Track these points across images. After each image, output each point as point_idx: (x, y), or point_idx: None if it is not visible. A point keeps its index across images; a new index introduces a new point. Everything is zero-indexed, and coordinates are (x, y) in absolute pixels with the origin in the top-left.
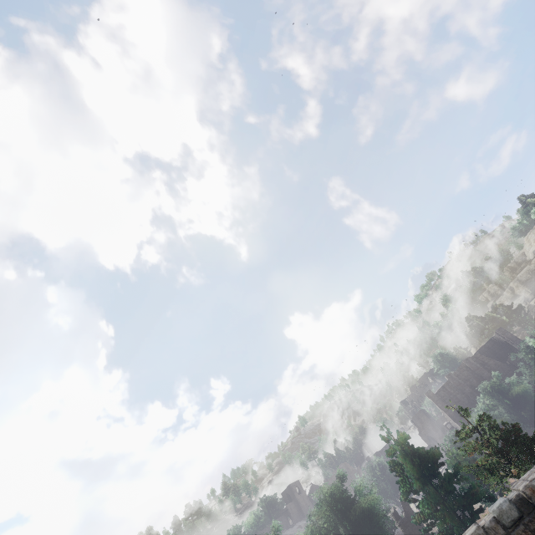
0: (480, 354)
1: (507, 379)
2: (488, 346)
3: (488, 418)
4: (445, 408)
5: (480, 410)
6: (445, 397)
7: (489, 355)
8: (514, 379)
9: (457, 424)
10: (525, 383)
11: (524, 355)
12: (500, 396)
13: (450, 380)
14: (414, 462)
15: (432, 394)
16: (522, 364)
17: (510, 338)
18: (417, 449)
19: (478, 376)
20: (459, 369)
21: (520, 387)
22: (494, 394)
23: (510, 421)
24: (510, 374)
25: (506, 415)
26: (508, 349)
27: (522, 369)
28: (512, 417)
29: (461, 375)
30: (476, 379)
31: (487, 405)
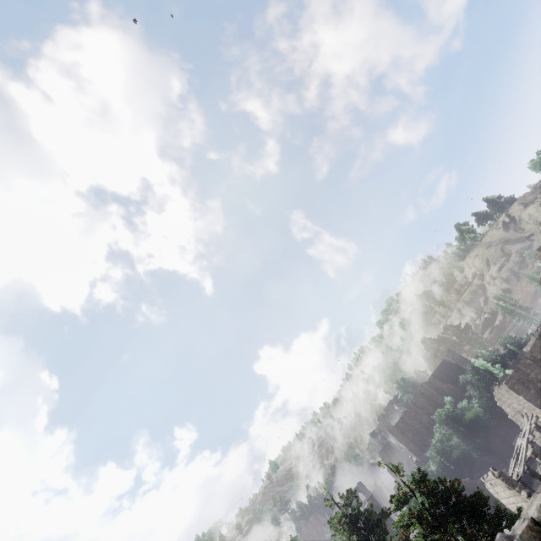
0: (433, 379)
1: (459, 404)
2: (441, 369)
3: (425, 476)
4: (405, 442)
5: (437, 442)
6: (404, 429)
7: (443, 378)
8: (465, 403)
9: (419, 458)
10: (476, 407)
11: (472, 377)
12: (455, 424)
13: (407, 410)
14: (359, 532)
15: (391, 428)
16: (472, 386)
17: (459, 360)
18: (361, 514)
19: (434, 402)
20: (415, 397)
21: (472, 412)
22: (449, 422)
23: (467, 451)
24: (463, 398)
25: (463, 444)
26: (459, 370)
27: (471, 391)
28: (467, 447)
29: (417, 403)
30: (432, 406)
31: (444, 435)
